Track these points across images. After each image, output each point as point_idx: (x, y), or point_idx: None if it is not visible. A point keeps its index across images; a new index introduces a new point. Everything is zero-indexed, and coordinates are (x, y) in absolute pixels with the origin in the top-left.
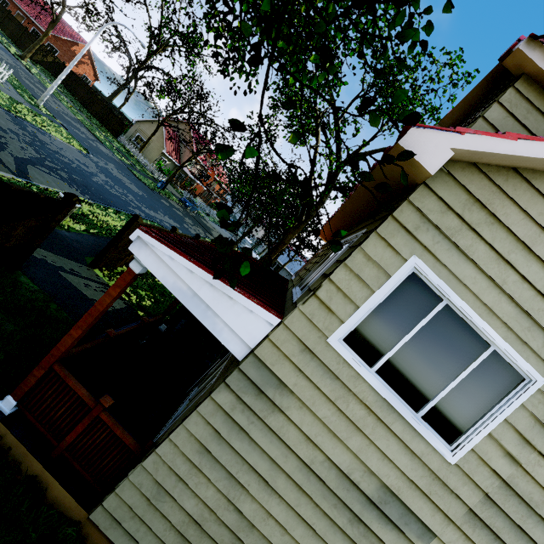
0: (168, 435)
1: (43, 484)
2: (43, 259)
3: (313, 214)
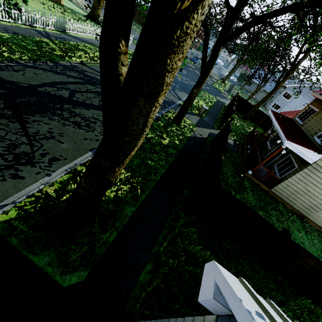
0: (290, 177)
1: (260, 185)
2: (213, 133)
3: (297, 66)
